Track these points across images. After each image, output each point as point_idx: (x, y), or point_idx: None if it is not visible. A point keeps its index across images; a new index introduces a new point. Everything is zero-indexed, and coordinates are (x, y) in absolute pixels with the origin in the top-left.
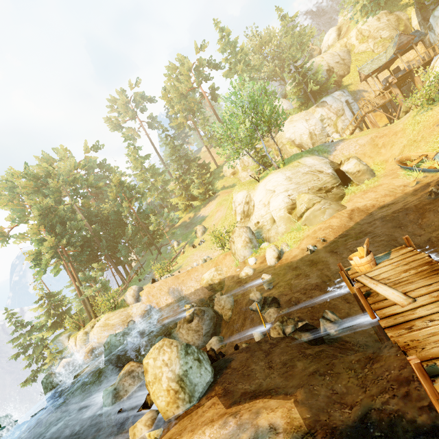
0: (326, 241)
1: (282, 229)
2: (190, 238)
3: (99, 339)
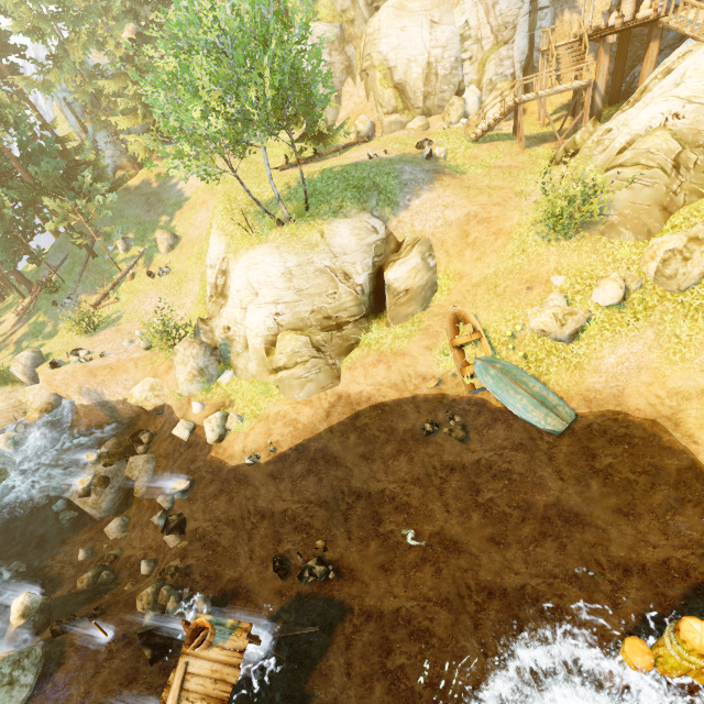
0: (275, 451)
1: (252, 369)
2: (149, 243)
3: None
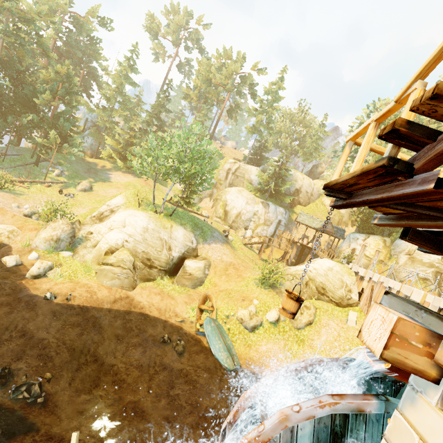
0: (69, 300)
1: (88, 257)
2: (73, 181)
3: None
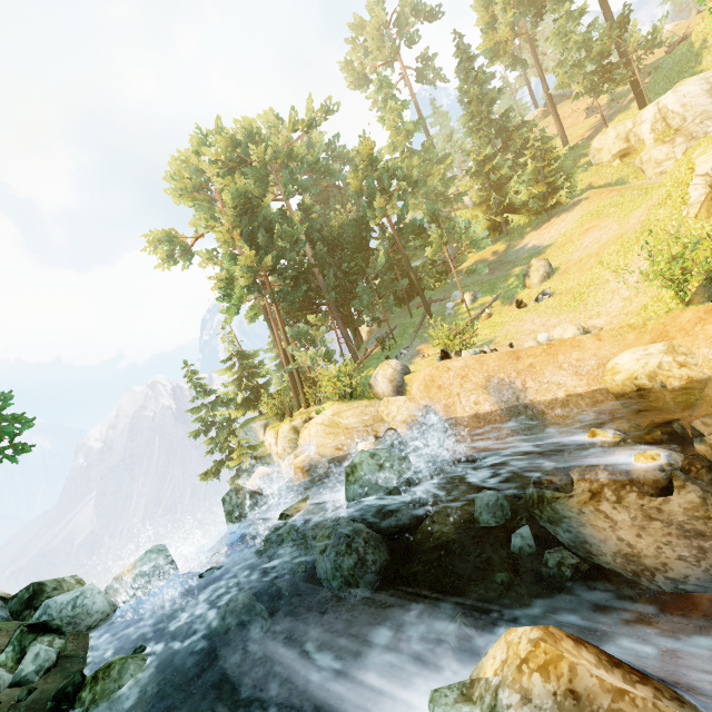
0: None
1: None
2: (503, 289)
3: (320, 448)
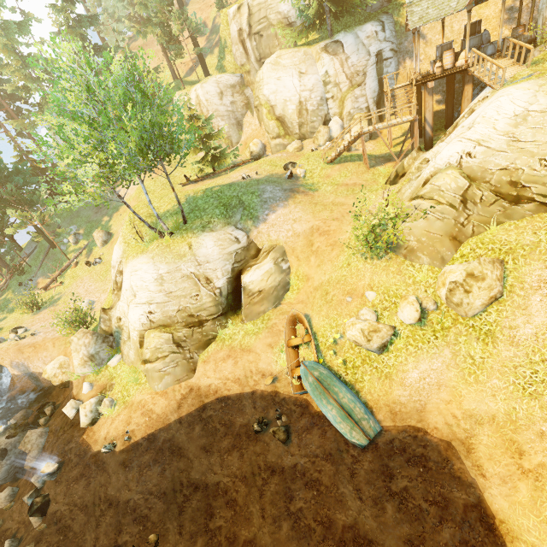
0: (130, 440)
1: (132, 356)
2: (92, 238)
3: None
